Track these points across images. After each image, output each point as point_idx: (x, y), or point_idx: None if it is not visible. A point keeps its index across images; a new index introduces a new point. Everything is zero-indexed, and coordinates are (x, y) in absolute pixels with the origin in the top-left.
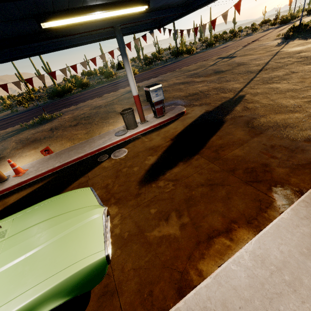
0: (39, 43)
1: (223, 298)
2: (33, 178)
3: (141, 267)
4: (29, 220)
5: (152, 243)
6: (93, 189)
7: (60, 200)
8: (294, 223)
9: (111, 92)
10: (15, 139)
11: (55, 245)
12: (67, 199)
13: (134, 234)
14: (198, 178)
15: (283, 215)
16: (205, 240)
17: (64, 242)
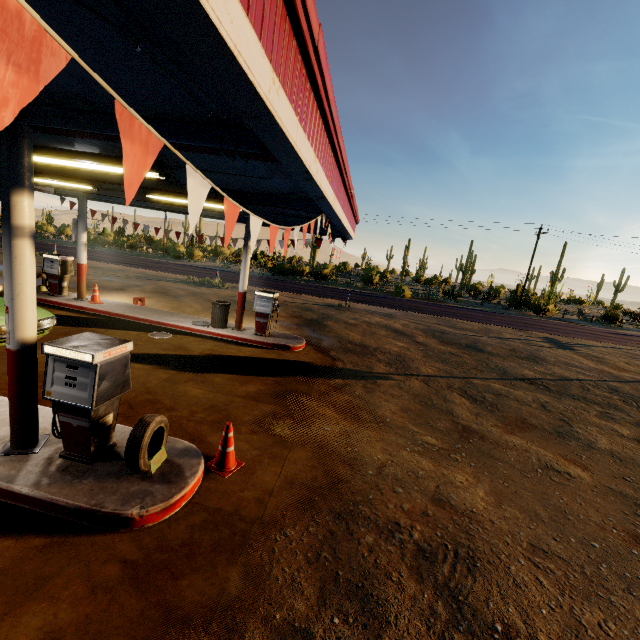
0: None
1: None
2: (92, 310)
3: None
4: None
5: None
6: (52, 317)
7: None
8: (48, 415)
9: (316, 296)
10: (162, 284)
11: None
12: None
13: None
14: None
15: None
16: None
17: None
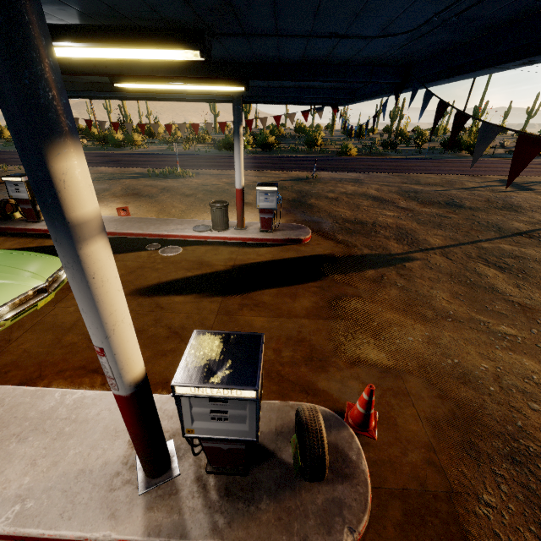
0: None
1: (19, 404)
2: None
3: (30, 352)
4: None
5: (61, 343)
6: None
7: (32, 257)
8: None
9: (278, 170)
10: (127, 183)
11: None
12: (37, 260)
13: (63, 328)
14: (179, 319)
15: (154, 395)
16: (90, 369)
17: None
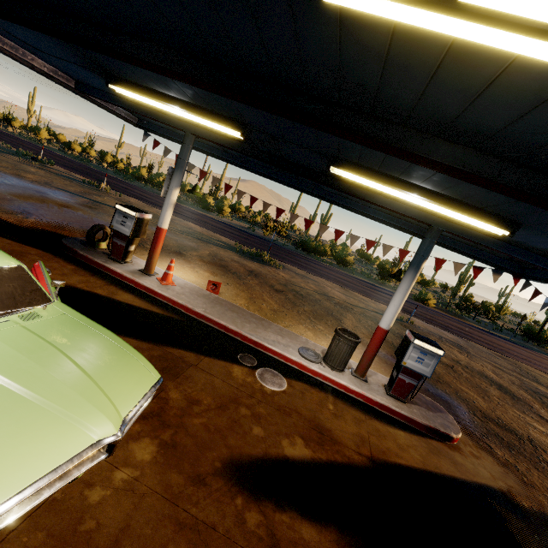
0: (325, 187)
1: None
2: (165, 298)
3: None
4: (62, 333)
5: None
6: (157, 384)
7: (114, 350)
8: None
9: (364, 295)
10: (215, 250)
11: (5, 398)
12: (119, 359)
13: None
14: None
15: None
16: None
17: (12, 409)
